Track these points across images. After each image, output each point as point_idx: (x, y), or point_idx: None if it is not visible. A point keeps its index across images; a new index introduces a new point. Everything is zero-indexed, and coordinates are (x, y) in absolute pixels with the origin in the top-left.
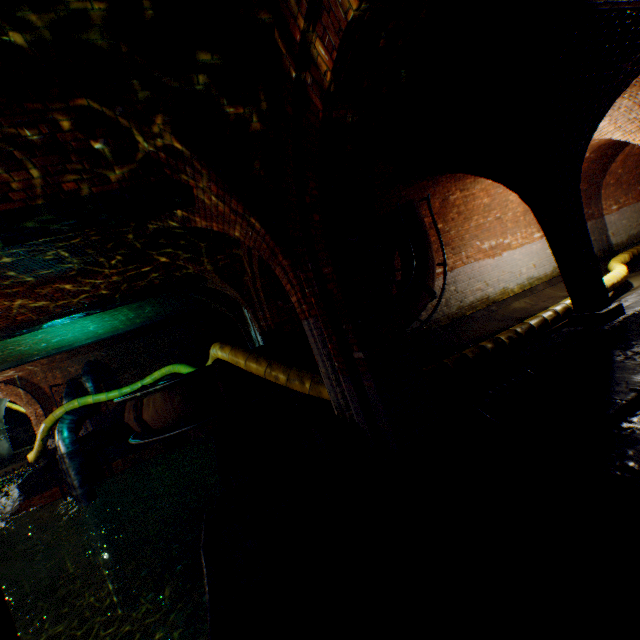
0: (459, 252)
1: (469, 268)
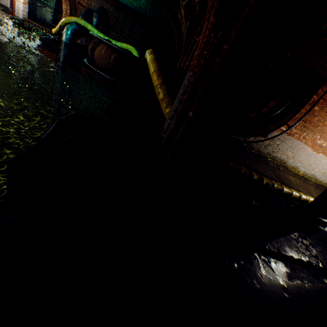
0: (304, 131)
1: (297, 143)
